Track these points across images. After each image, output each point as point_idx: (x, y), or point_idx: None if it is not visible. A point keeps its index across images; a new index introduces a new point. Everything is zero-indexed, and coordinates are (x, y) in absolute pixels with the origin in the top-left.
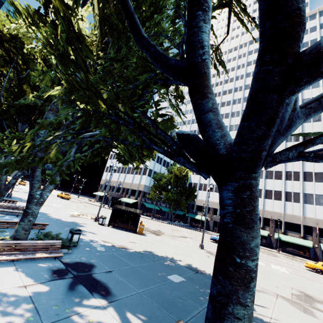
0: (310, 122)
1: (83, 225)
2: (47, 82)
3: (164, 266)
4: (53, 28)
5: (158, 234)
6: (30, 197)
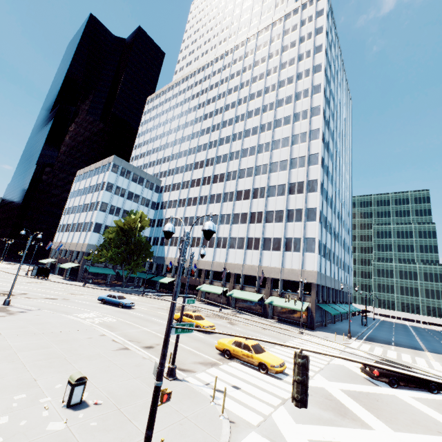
0: (278, 148)
1: None
2: None
3: None
4: None
5: None
6: None
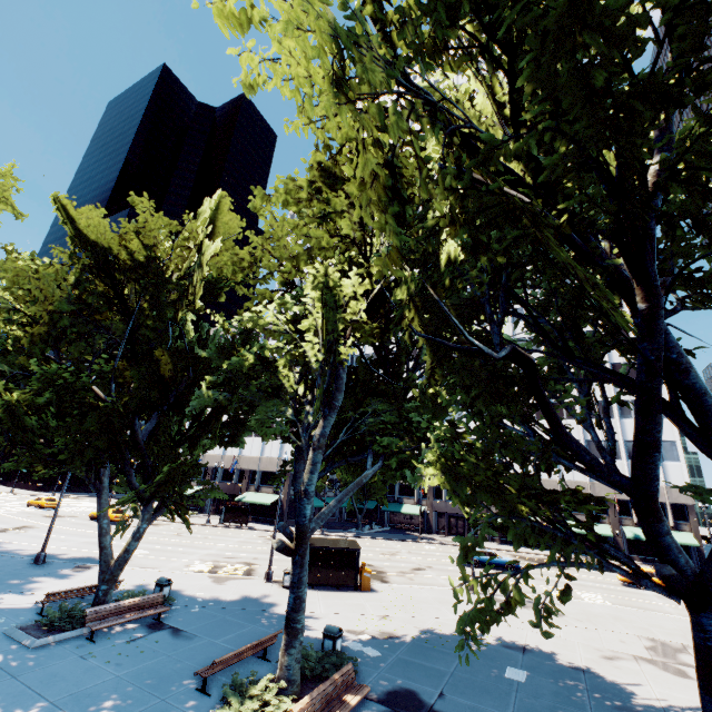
0: None
1: (270, 602)
2: (318, 408)
3: (478, 655)
4: (322, 321)
5: (381, 577)
6: (297, 600)
